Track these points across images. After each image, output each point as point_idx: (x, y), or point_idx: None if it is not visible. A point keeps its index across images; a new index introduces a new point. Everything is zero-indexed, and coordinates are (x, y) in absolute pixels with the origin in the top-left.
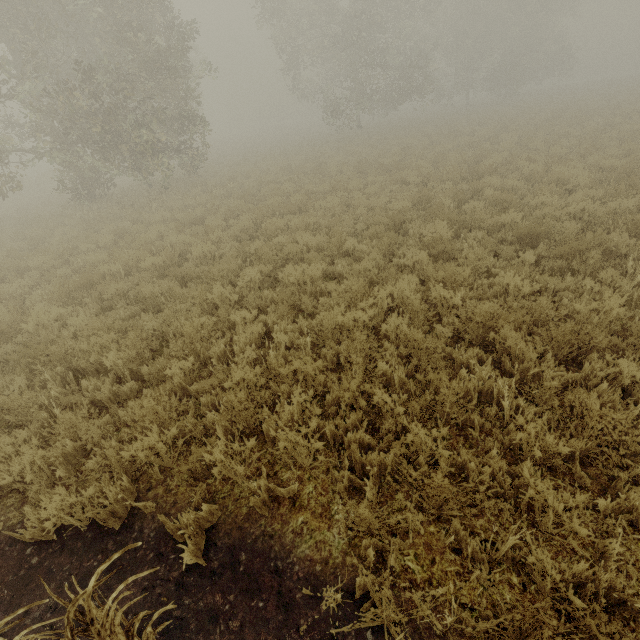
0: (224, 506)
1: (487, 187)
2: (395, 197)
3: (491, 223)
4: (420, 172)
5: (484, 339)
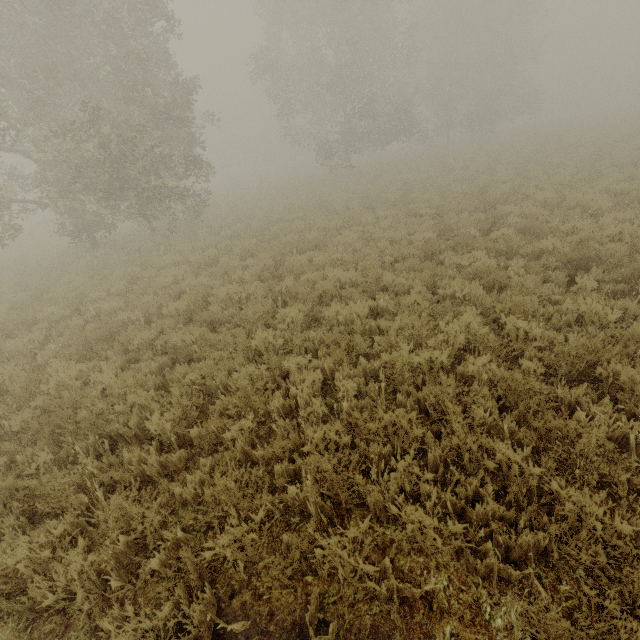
0: (338, 616)
1: (505, 215)
2: (413, 229)
3: (530, 249)
4: (430, 204)
5: (578, 374)
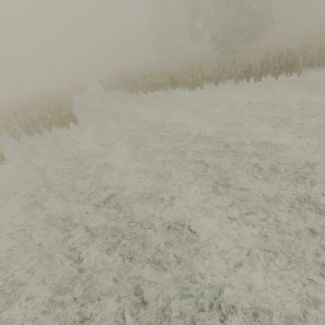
0: None
1: None
2: None
3: None
4: None
5: None
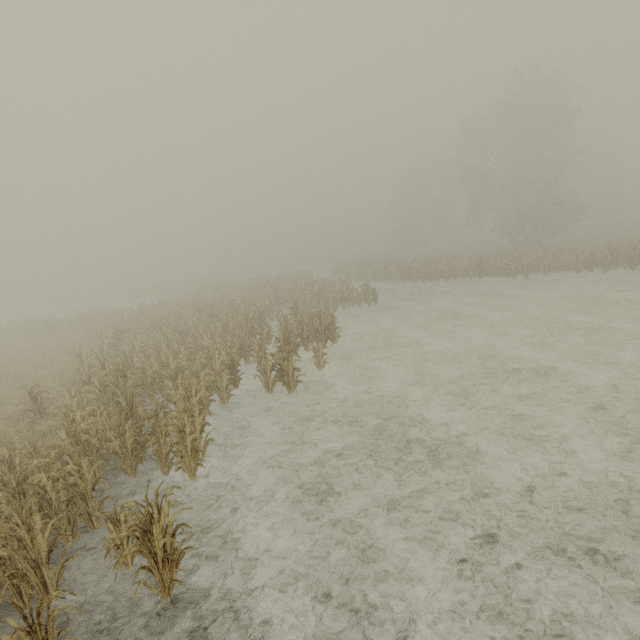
0: None
1: None
2: None
3: None
4: None
5: None
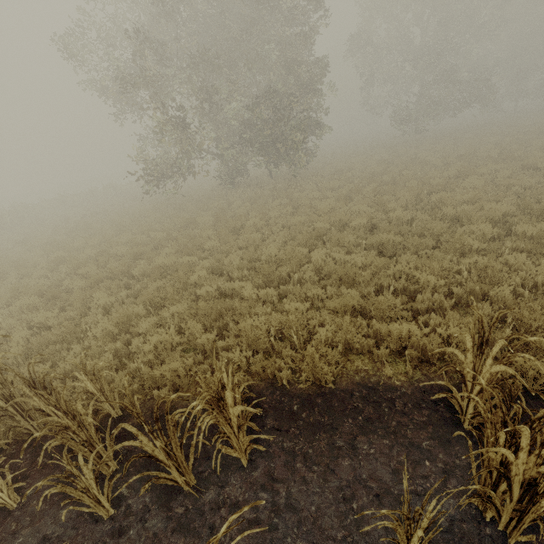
0: None
1: None
2: (538, 179)
3: None
4: None
5: None
